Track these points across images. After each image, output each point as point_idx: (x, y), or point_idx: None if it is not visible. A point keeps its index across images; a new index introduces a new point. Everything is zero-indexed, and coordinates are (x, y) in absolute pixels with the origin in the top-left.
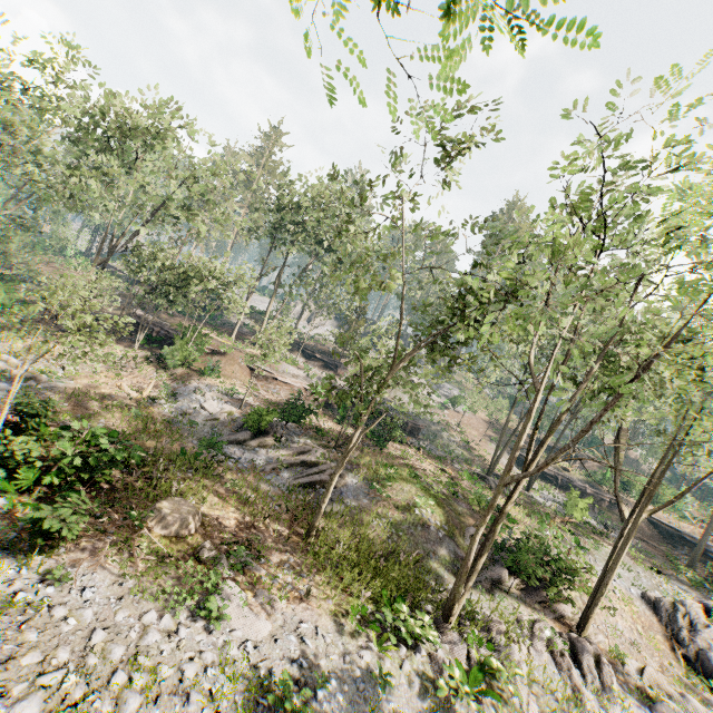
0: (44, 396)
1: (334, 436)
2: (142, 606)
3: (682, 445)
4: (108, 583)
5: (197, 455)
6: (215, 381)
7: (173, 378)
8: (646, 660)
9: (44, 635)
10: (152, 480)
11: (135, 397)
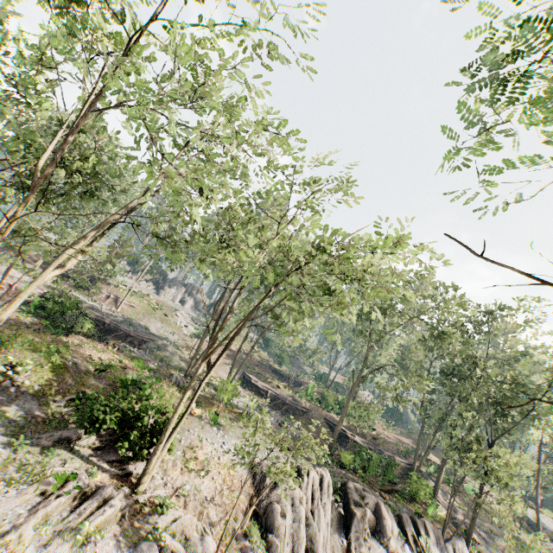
0: None
1: None
2: None
3: (277, 317)
4: None
5: None
6: None
7: None
8: (210, 515)
9: None
10: None
11: None
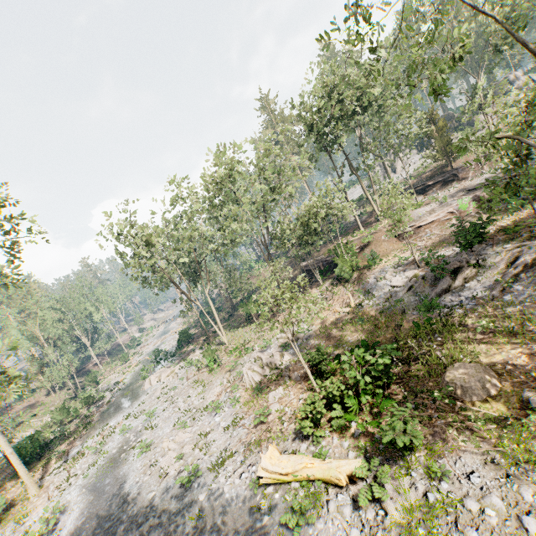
0: (310, 344)
1: (526, 223)
2: (535, 479)
3: None
4: (480, 463)
5: (427, 321)
6: (381, 264)
7: (356, 283)
8: None
9: (481, 531)
10: (418, 360)
11: (349, 311)
